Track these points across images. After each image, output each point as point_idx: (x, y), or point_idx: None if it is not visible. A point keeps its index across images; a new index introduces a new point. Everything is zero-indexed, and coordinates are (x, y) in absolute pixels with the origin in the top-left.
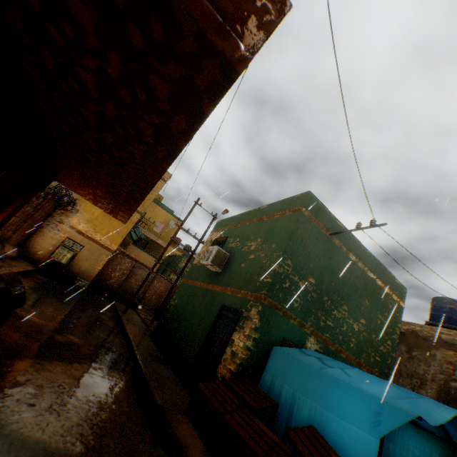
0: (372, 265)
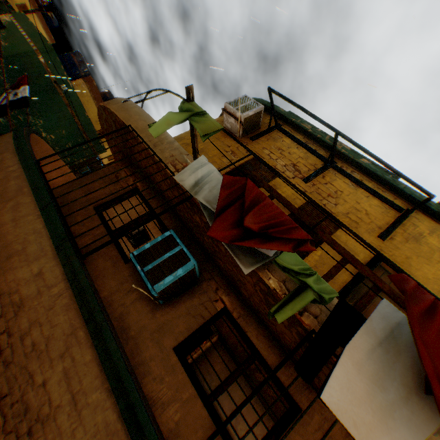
0: (85, 122)
